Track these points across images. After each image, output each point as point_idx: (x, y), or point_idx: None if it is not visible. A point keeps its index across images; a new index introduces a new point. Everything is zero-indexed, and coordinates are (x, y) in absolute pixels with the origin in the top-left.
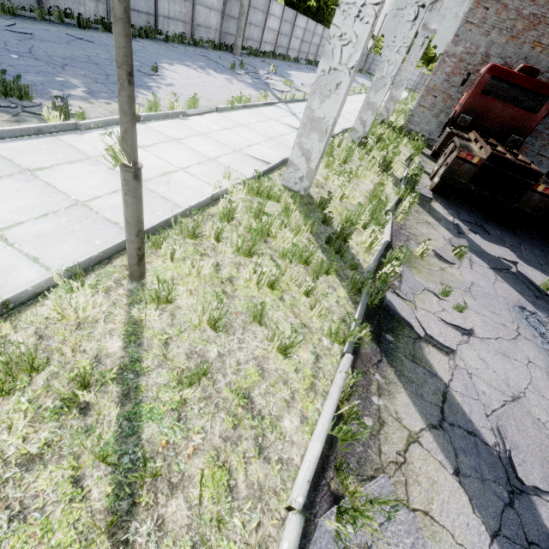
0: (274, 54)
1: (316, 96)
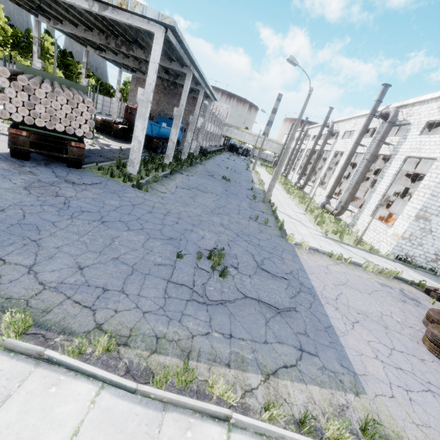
0: None
1: None
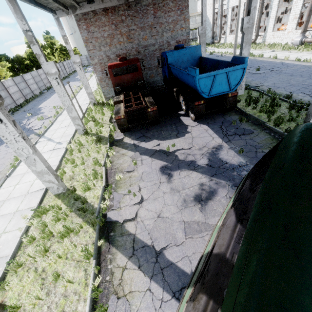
0: (26, 101)
1: (31, 167)
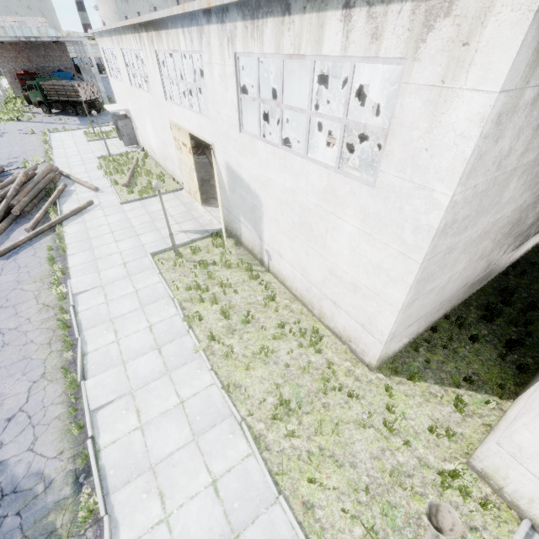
0: None
1: None
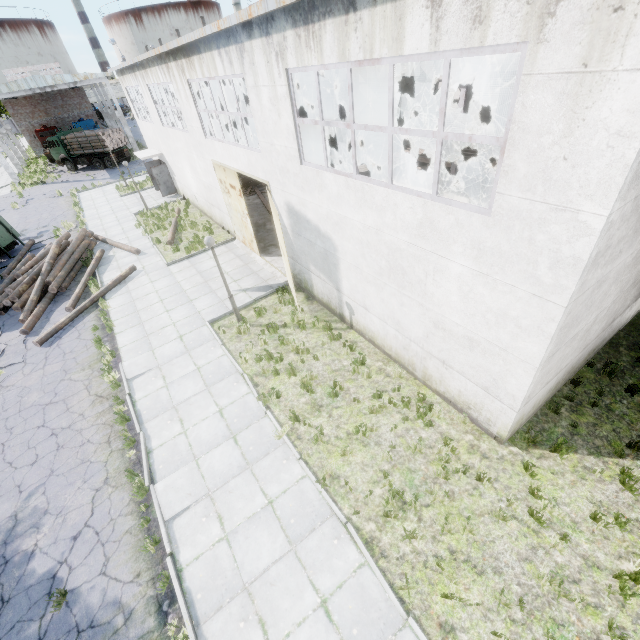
0: None
1: (13, 161)
